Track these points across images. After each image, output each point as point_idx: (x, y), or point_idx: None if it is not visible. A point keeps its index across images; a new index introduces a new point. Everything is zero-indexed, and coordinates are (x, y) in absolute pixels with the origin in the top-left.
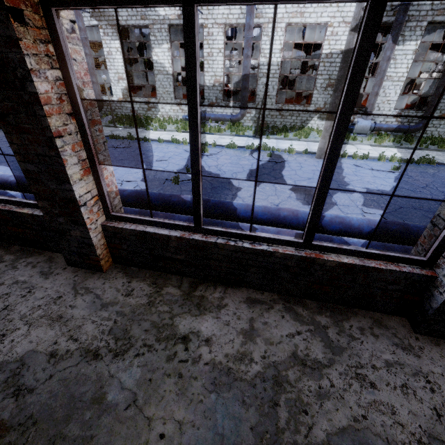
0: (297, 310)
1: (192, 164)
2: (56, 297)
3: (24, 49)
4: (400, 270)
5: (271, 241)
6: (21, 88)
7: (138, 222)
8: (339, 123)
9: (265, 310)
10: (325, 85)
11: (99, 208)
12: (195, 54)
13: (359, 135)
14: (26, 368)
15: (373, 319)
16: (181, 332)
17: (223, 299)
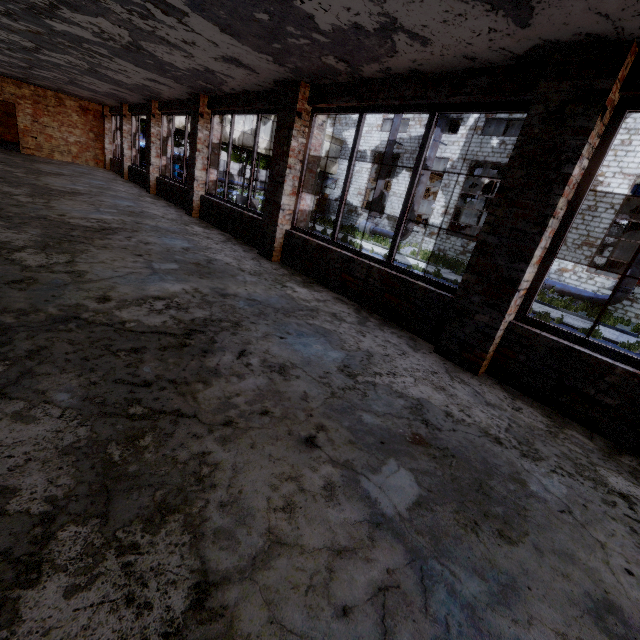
0: None
1: None
2: (432, 371)
3: (589, 138)
4: None
5: None
6: (554, 169)
7: (560, 336)
8: None
9: None
10: None
11: (518, 304)
12: None
13: None
14: (426, 409)
15: None
16: (613, 485)
17: None
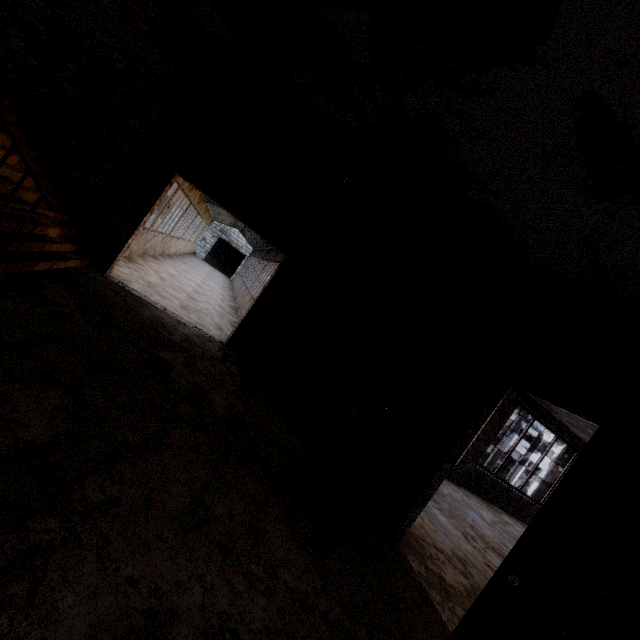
0: None
1: None
2: None
3: None
4: None
5: None
6: None
7: None
8: None
9: None
10: None
11: None
12: None
13: None
14: None
15: None
16: None
17: None
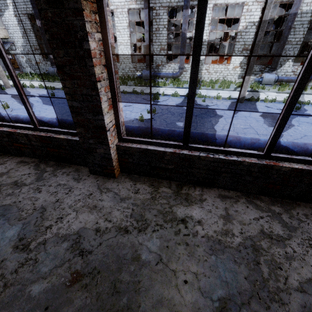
0: (256, 202)
1: (189, 99)
2: (89, 194)
3: (85, 17)
4: None
5: (239, 154)
6: (79, 46)
7: (141, 143)
8: (309, 64)
9: (233, 202)
10: (241, 49)
11: (115, 133)
12: (205, 16)
13: (266, 86)
14: (82, 238)
15: None
16: (179, 216)
17: (202, 195)
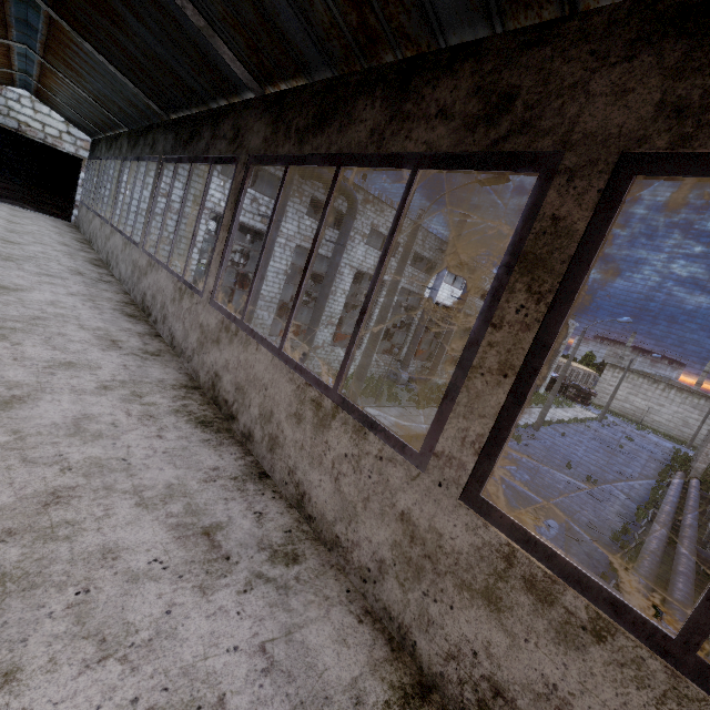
0: None
1: None
2: None
3: None
4: None
5: None
6: None
7: None
8: None
9: None
10: None
11: None
12: None
13: None
14: None
15: None
16: None
17: None
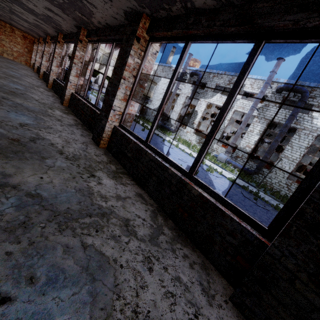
0: (158, 217)
1: (160, 106)
2: (75, 139)
3: (133, 48)
4: (238, 221)
5: (172, 164)
6: (125, 60)
7: (127, 131)
8: (228, 97)
9: (141, 202)
10: None
11: (118, 118)
12: (182, 59)
13: None
14: (42, 140)
15: (204, 263)
16: (95, 173)
17: (128, 184)
